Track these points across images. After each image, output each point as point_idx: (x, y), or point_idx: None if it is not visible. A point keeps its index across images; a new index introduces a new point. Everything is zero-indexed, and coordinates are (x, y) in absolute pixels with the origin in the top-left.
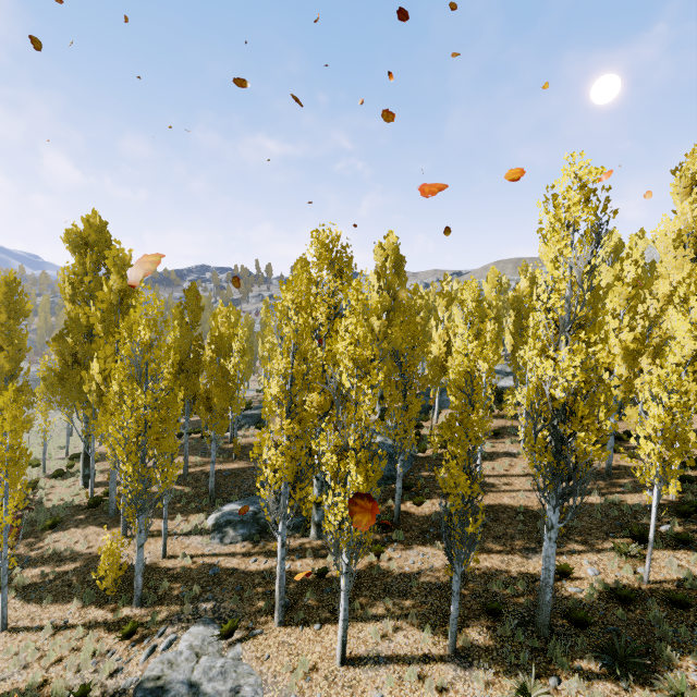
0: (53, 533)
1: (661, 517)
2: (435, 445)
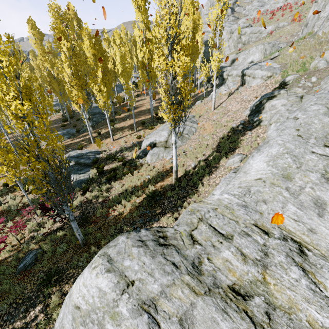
0: None
1: None
2: (119, 101)
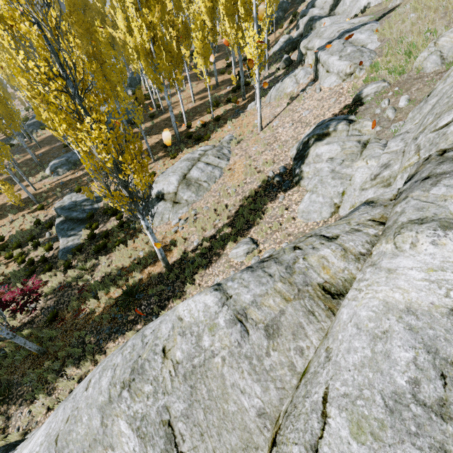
0: None
1: (228, 96)
2: (142, 99)
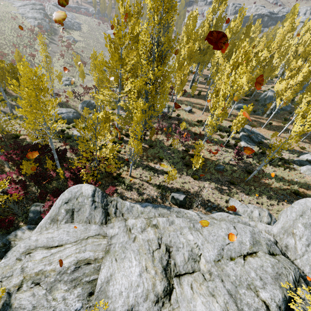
0: (193, 99)
1: None
2: None
